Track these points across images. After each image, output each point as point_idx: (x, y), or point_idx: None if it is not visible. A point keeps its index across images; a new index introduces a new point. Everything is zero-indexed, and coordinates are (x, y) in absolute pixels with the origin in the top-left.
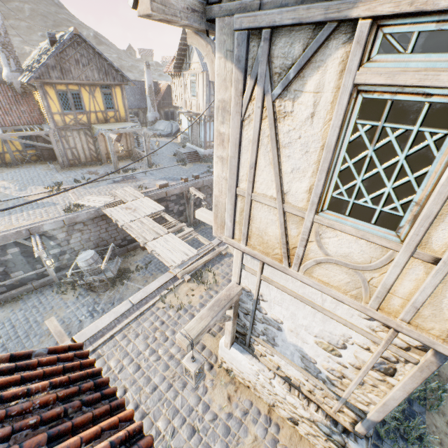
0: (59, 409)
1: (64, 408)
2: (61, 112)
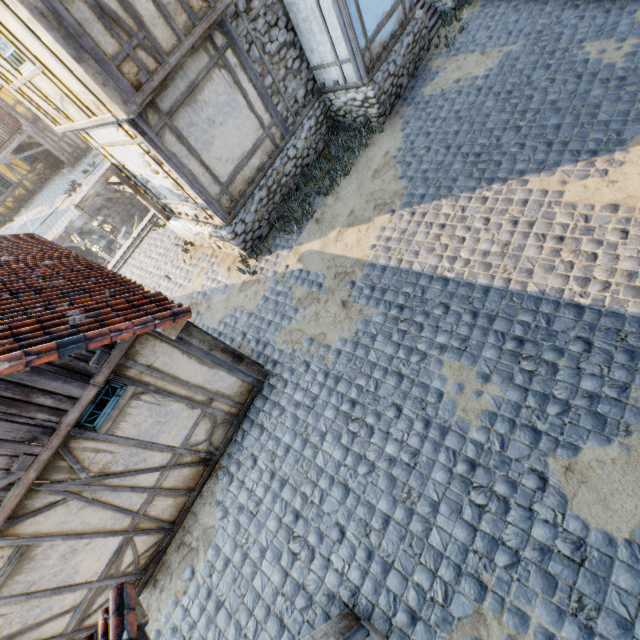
0: (5, 240)
1: (7, 240)
2: (18, 100)
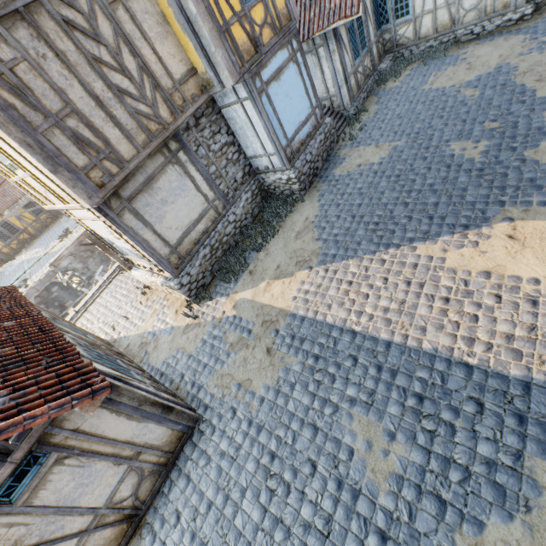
0: None
1: None
2: None
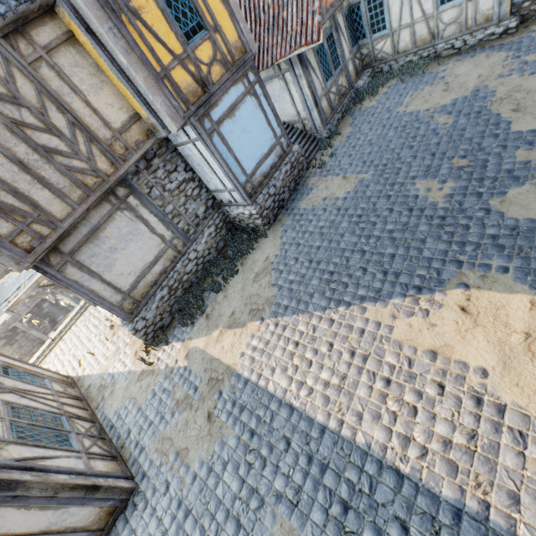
0: None
1: None
2: None
